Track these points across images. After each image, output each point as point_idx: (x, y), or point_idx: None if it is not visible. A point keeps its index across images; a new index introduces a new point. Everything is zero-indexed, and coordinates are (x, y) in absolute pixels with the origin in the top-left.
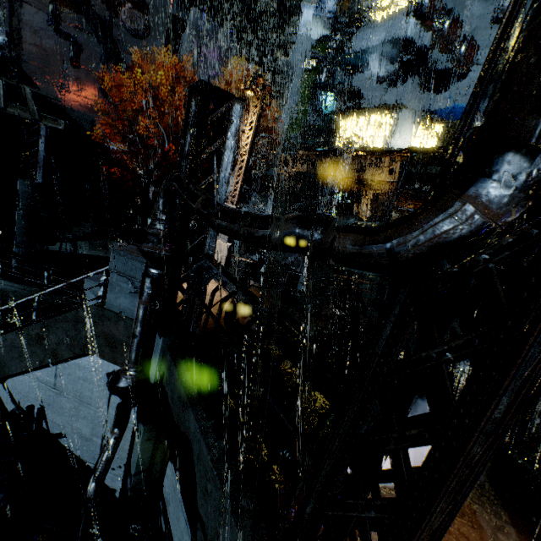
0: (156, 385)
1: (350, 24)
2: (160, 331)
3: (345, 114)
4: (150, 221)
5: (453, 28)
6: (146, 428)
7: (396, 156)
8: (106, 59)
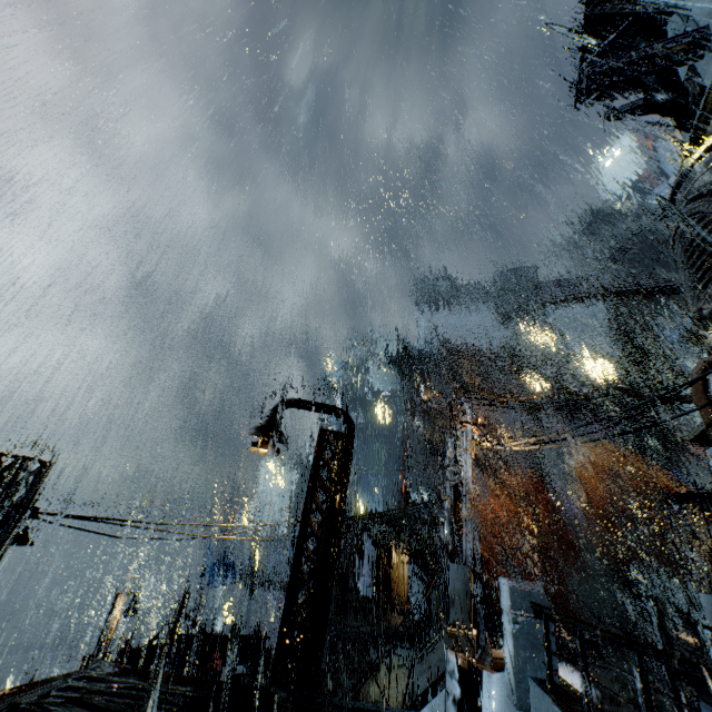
0: None
1: None
2: None
3: None
4: None
5: None
6: None
7: None
8: (495, 488)
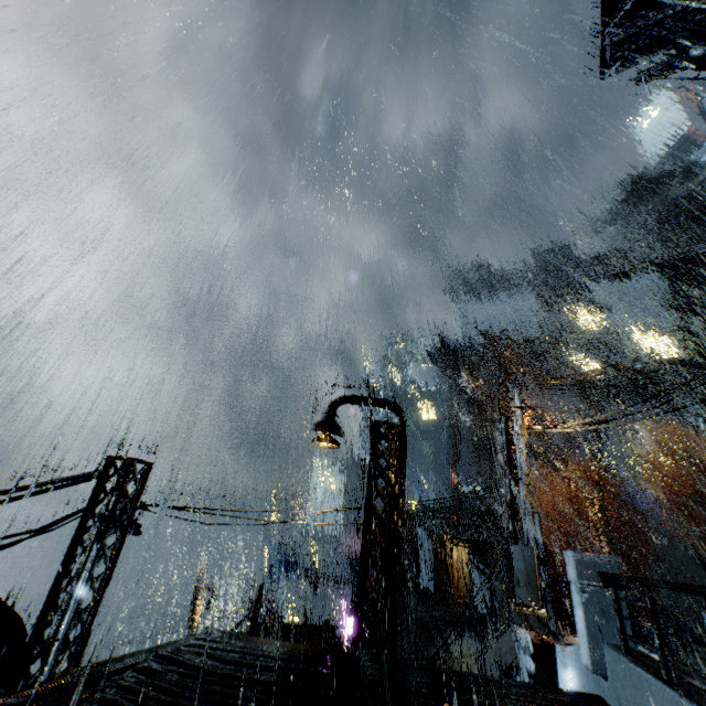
0: None
1: None
2: None
3: None
4: None
5: None
6: None
7: None
8: (552, 478)
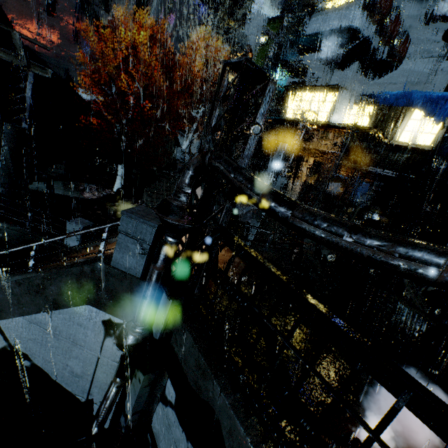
0: (160, 340)
1: (302, 8)
2: (169, 294)
3: (293, 88)
4: (120, 168)
5: (395, 24)
6: (146, 377)
7: (340, 131)
8: (80, 11)
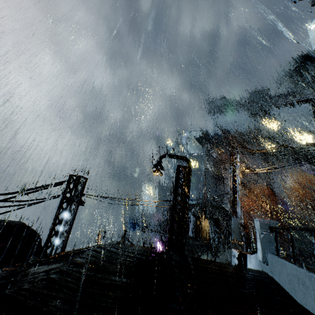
0: None
1: None
2: None
3: None
4: None
5: None
6: None
7: None
8: (248, 194)
